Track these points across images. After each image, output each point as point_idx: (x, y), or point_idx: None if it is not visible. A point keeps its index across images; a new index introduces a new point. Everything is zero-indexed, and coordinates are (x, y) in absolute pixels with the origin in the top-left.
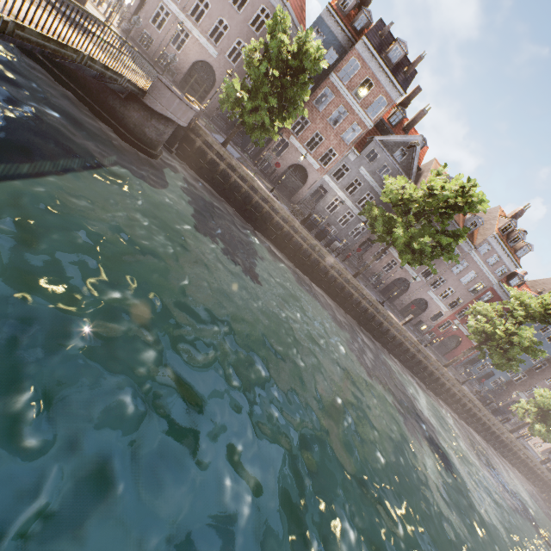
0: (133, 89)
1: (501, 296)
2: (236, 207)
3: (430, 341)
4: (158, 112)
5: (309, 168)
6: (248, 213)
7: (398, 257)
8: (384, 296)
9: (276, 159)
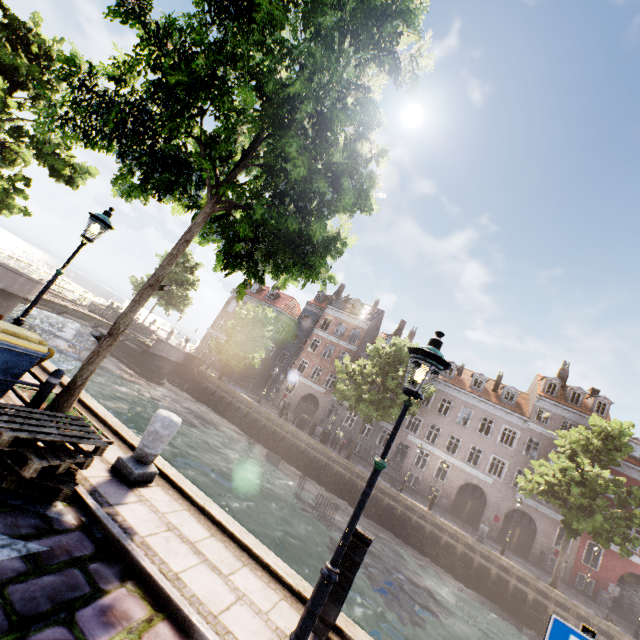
0: (141, 343)
1: (633, 476)
2: (225, 417)
3: (592, 597)
4: (157, 354)
5: (318, 394)
6: (235, 419)
7: (444, 456)
8: (461, 519)
9: (290, 395)
